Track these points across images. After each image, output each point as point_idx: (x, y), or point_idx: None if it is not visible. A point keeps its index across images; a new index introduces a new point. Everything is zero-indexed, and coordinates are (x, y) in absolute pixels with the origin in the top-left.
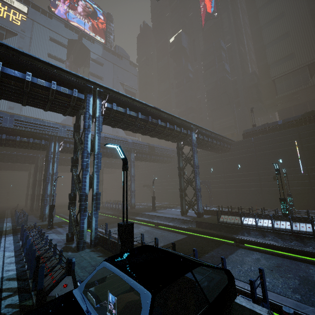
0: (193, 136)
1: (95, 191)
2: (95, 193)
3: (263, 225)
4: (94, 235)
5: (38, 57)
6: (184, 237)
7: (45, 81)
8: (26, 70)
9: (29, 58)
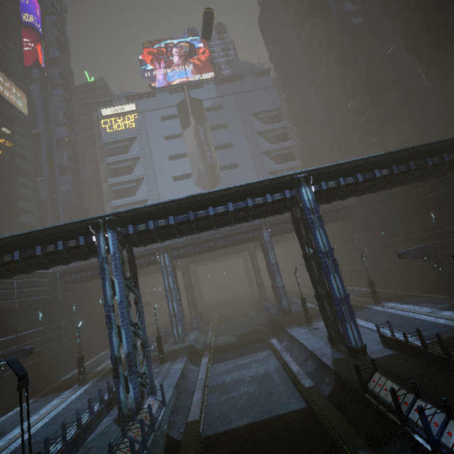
0: (304, 195)
1: (127, 351)
2: (126, 353)
3: (452, 449)
4: (134, 406)
5: (35, 230)
6: (295, 410)
7: (54, 245)
8: (37, 244)
9: (35, 232)
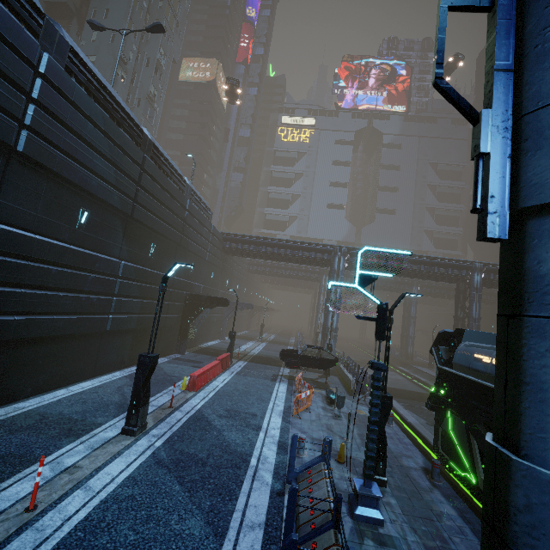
0: (475, 277)
1: (335, 326)
2: (334, 328)
3: None
4: None
5: (305, 241)
6: (423, 392)
7: (309, 253)
8: (300, 249)
9: (301, 242)
